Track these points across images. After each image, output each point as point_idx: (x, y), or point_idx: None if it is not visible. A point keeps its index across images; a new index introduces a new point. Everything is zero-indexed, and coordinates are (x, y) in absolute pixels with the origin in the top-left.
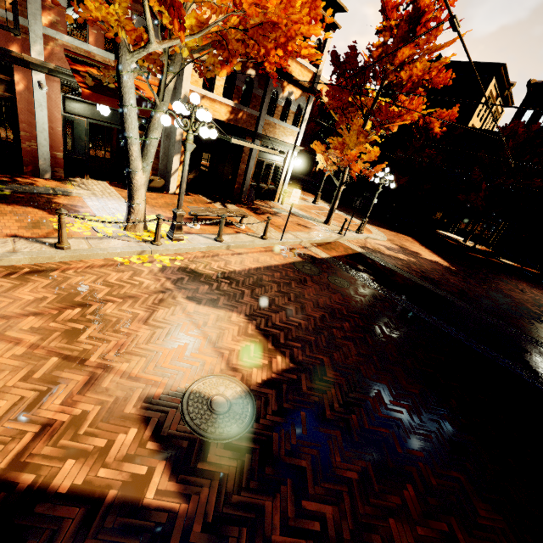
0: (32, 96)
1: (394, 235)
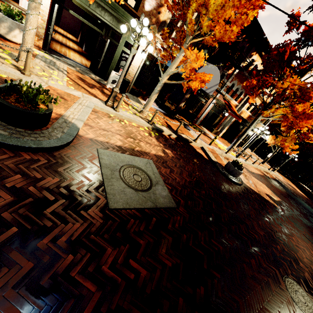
0: (208, 104)
1: (283, 177)
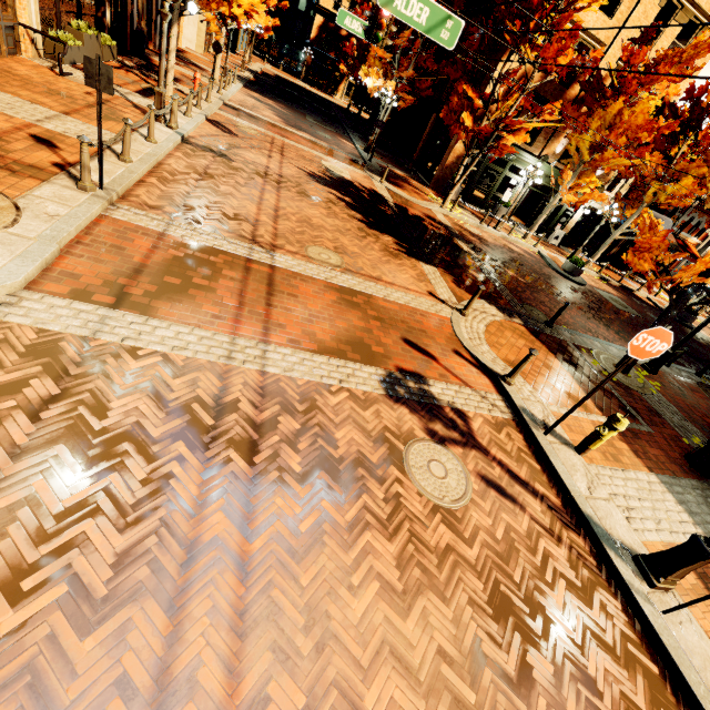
0: None
1: None
